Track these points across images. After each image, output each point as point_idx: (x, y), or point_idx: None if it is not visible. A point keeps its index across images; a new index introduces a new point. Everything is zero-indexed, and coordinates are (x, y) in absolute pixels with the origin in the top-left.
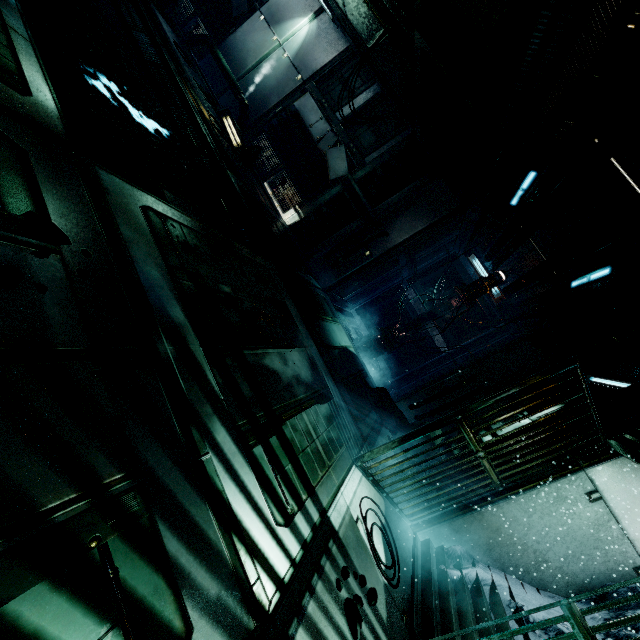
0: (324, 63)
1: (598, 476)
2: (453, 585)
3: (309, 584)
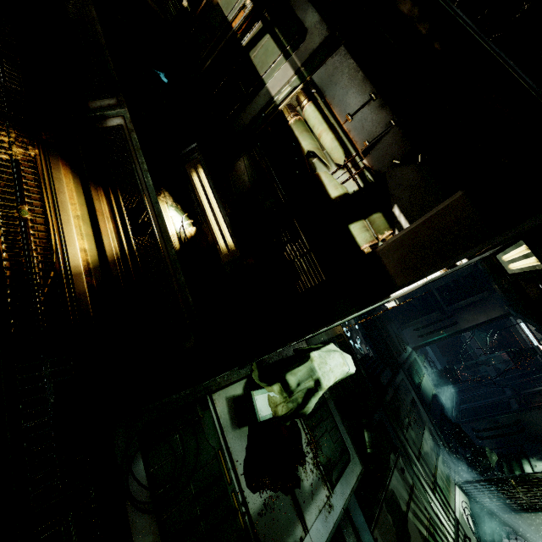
0: None
1: None
2: None
3: (458, 540)
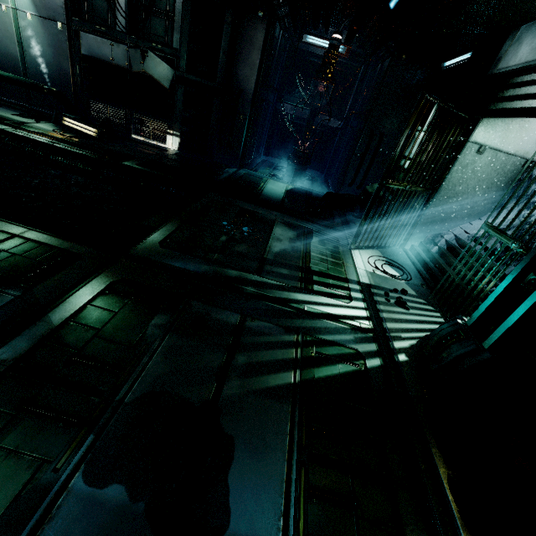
0: None
1: (478, 137)
2: (437, 254)
3: (377, 310)
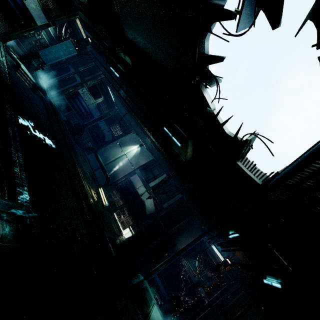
0: (143, 163)
1: None
2: None
3: None
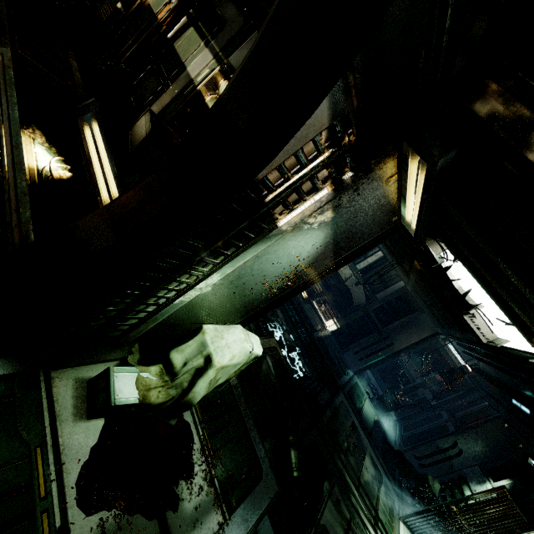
0: None
1: None
2: None
3: None
